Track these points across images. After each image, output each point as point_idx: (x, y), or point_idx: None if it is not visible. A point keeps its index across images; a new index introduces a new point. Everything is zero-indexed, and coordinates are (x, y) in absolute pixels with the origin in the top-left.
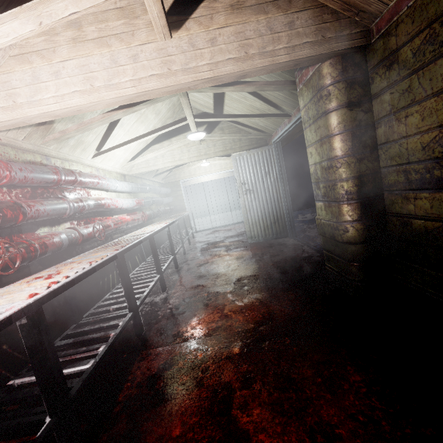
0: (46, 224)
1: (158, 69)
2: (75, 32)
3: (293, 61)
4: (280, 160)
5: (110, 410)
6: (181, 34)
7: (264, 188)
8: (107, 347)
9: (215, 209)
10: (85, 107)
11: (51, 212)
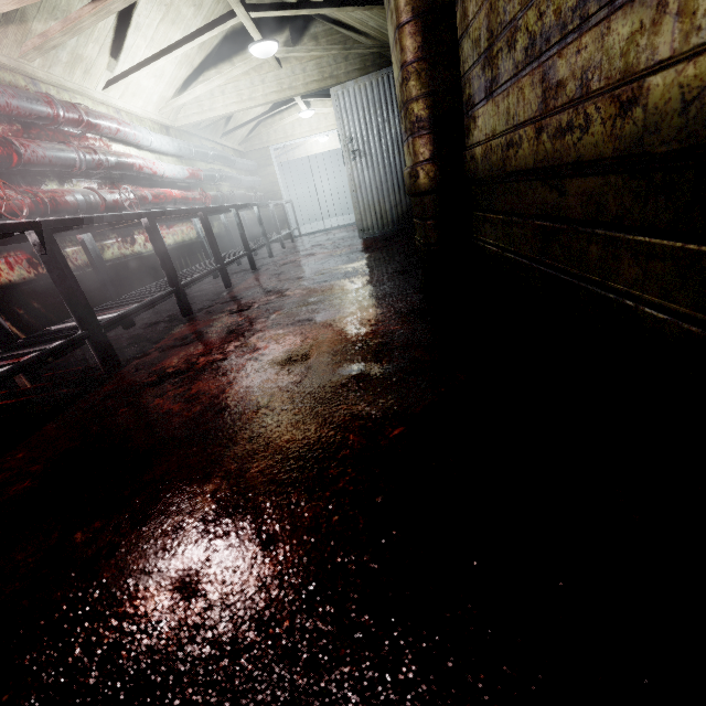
0: (53, 180)
1: None
2: None
3: None
4: None
5: (146, 351)
6: None
7: (381, 148)
8: (140, 305)
9: (341, 206)
10: None
11: (54, 160)
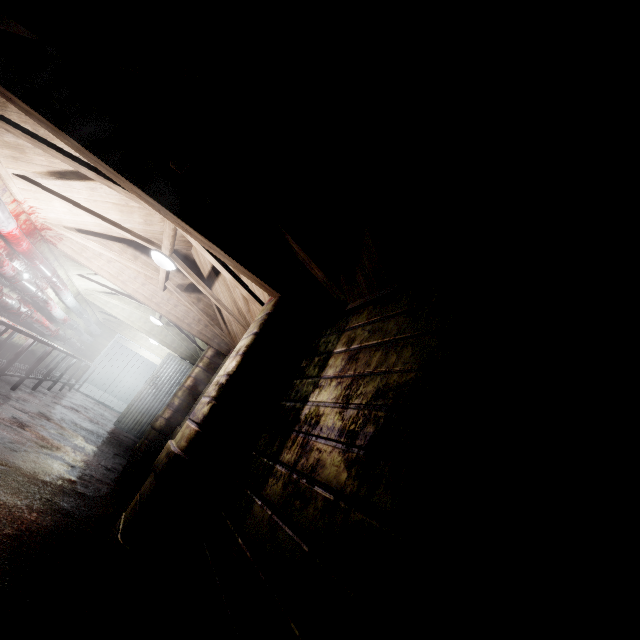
0: (11, 288)
1: (148, 295)
2: (133, 258)
3: (198, 337)
4: None
5: None
6: (168, 294)
7: (168, 392)
8: None
9: (124, 392)
10: (106, 278)
11: (26, 288)
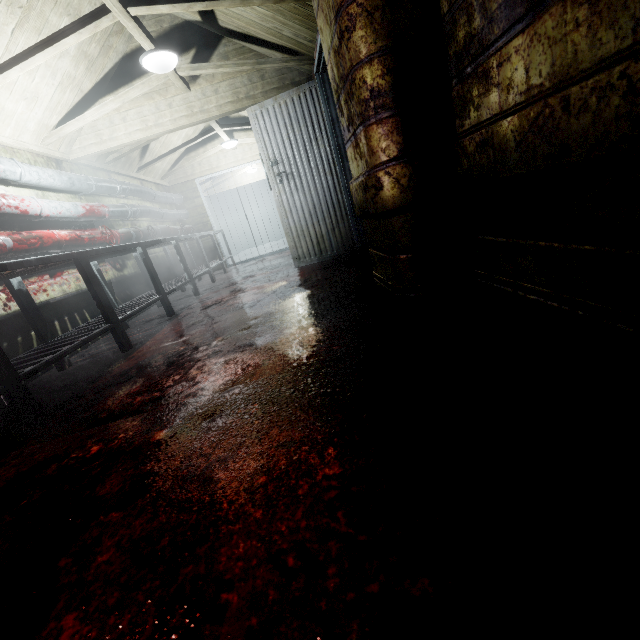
0: None
1: None
2: None
3: None
4: (332, 109)
5: None
6: None
7: (311, 168)
8: None
9: (275, 231)
10: None
11: None
